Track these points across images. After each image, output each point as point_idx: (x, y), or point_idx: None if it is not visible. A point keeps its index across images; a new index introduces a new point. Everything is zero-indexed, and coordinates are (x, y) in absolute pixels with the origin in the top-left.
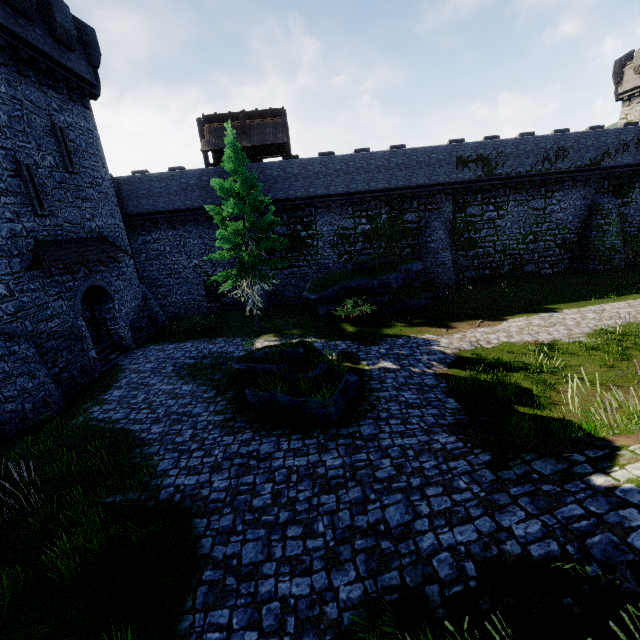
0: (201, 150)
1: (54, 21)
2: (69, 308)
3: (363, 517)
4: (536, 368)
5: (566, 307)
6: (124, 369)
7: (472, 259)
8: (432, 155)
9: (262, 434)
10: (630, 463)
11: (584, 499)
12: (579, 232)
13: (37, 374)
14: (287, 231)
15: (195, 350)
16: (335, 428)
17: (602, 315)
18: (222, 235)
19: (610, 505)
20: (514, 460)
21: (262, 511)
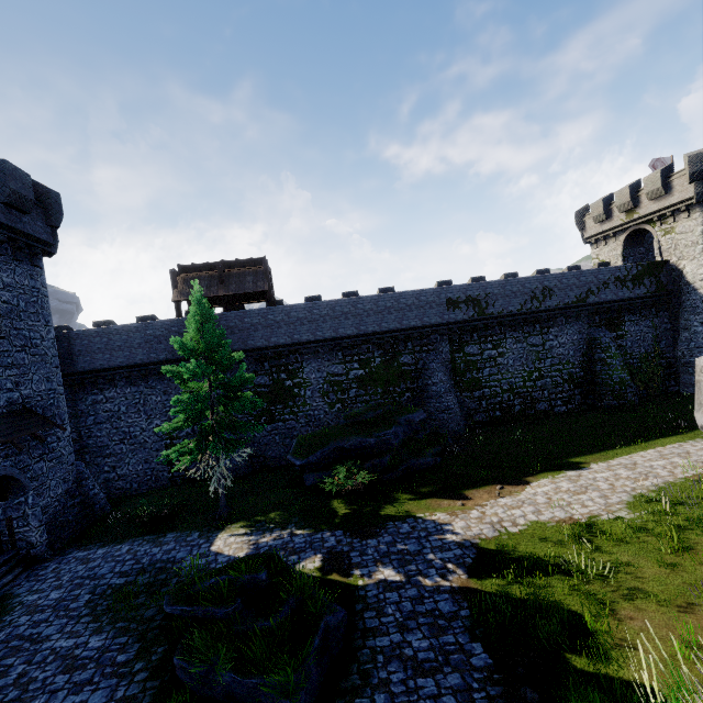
0: (172, 300)
1: (7, 188)
2: None
3: None
4: (580, 570)
5: (593, 460)
6: (15, 604)
7: (479, 400)
8: (421, 298)
9: None
10: None
11: None
12: (583, 366)
13: None
14: (269, 381)
15: (131, 558)
16: None
17: (636, 471)
18: (179, 402)
19: None
20: None
21: None
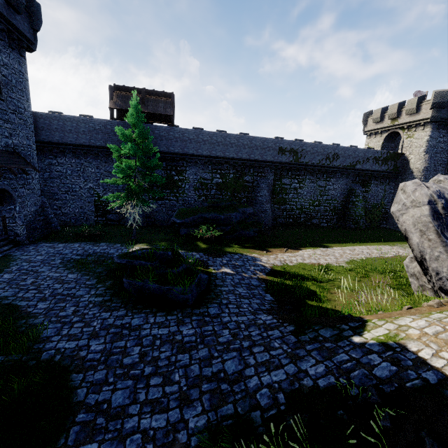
0: (109, 107)
1: None
2: None
3: (209, 368)
4: (319, 279)
5: (335, 246)
6: (16, 258)
7: (283, 211)
8: (265, 143)
9: (134, 312)
10: (373, 329)
11: (349, 350)
12: (342, 204)
13: None
14: (164, 174)
15: (82, 249)
16: (190, 309)
17: (354, 252)
18: (118, 167)
19: (363, 353)
20: (308, 329)
21: (131, 367)
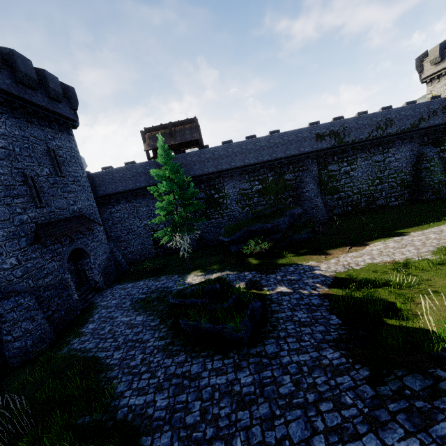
0: (144, 150)
1: (49, 88)
2: (59, 266)
3: (271, 433)
4: (396, 284)
5: (412, 230)
6: (97, 306)
7: (337, 200)
8: (298, 135)
9: (192, 356)
10: None
11: None
12: (412, 173)
13: (36, 318)
14: (205, 195)
15: (146, 287)
16: (246, 348)
17: (441, 235)
18: (159, 206)
19: None
20: (388, 375)
21: (193, 428)
